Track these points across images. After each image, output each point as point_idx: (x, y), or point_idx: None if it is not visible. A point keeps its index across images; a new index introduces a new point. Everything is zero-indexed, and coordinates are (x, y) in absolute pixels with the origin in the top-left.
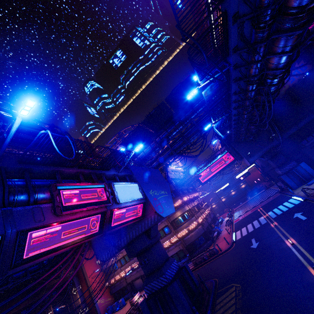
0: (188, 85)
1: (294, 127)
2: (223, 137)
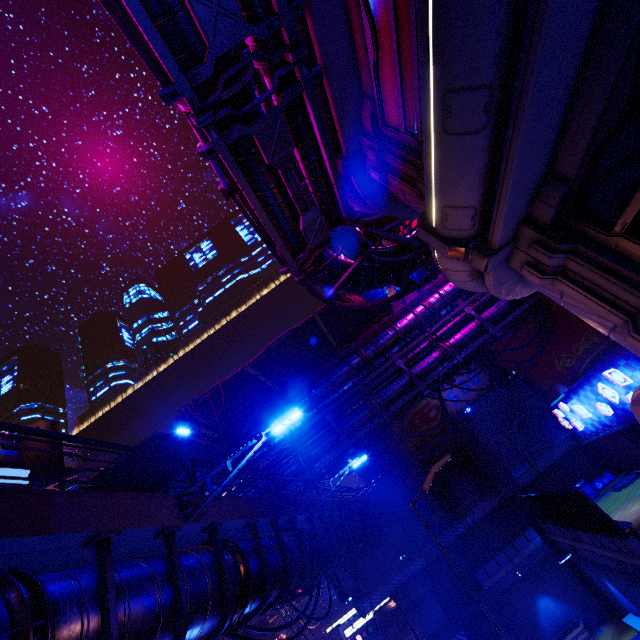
0: (165, 443)
1: (462, 521)
2: None
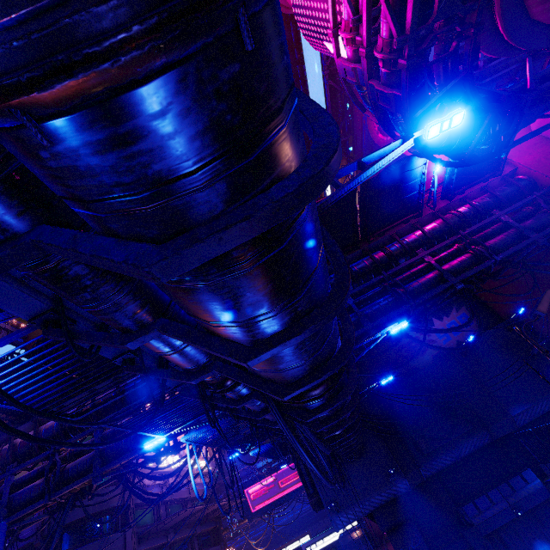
0: None
1: (449, 453)
2: (197, 492)
